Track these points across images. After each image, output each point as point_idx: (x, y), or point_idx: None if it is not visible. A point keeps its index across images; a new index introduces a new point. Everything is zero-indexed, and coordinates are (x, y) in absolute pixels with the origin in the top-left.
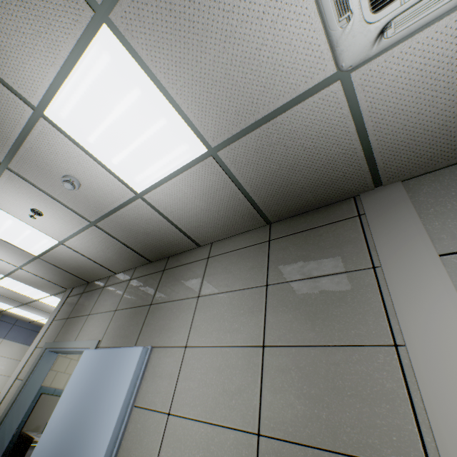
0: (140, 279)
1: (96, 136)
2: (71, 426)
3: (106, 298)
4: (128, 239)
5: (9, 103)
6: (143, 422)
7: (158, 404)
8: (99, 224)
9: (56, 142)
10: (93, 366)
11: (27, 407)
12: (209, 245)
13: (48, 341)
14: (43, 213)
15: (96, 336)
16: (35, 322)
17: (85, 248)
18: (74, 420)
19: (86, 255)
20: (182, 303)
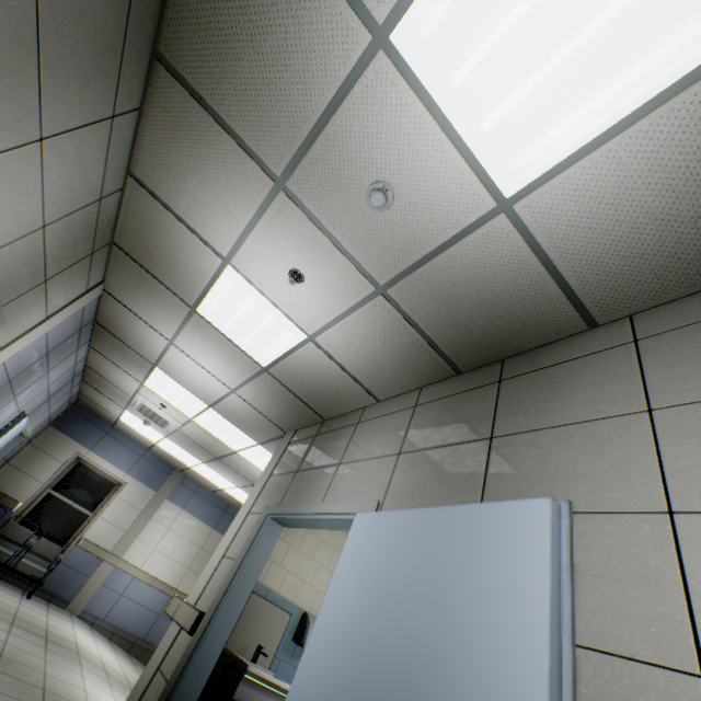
0: (440, 402)
1: (472, 63)
2: (382, 649)
3: (369, 438)
4: (433, 321)
5: (335, 36)
6: (598, 682)
7: (634, 643)
8: (391, 290)
9: (386, 105)
10: (396, 539)
11: (242, 605)
12: (623, 322)
13: (269, 504)
14: (304, 277)
15: (368, 495)
16: (219, 492)
17: (346, 346)
18: (385, 638)
19: (341, 362)
20: (595, 428)
